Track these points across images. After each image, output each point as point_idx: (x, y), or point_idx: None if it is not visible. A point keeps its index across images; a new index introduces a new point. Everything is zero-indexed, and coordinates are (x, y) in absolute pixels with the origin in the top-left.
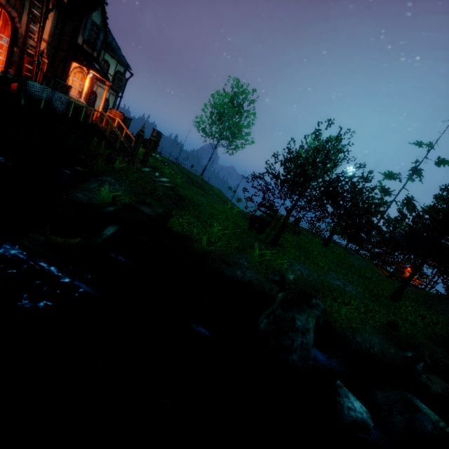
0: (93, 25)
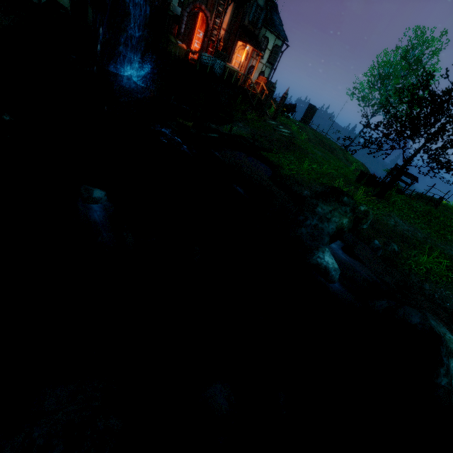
0: (257, 7)
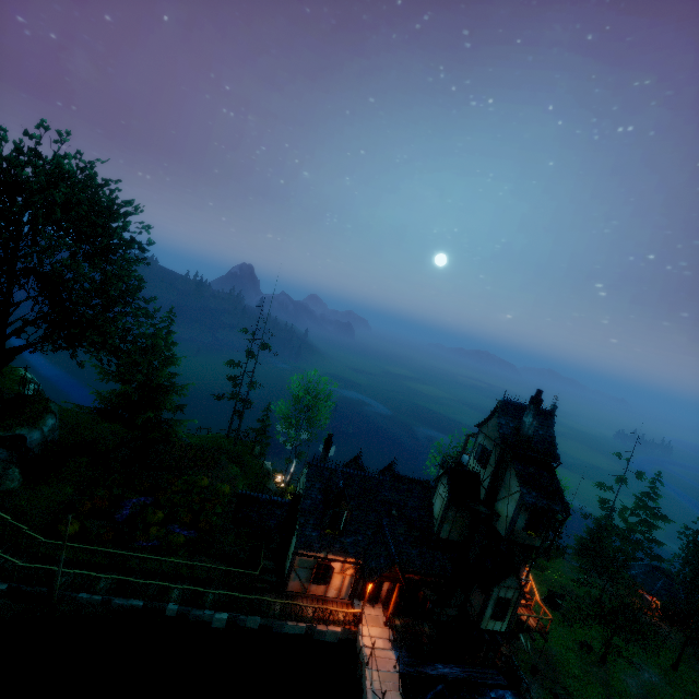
0: None
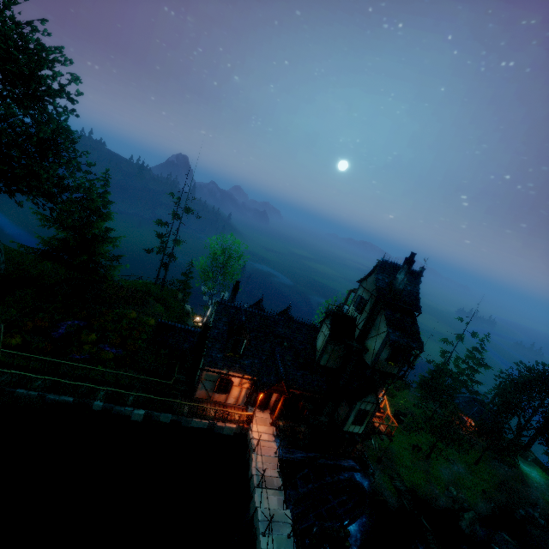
0: None
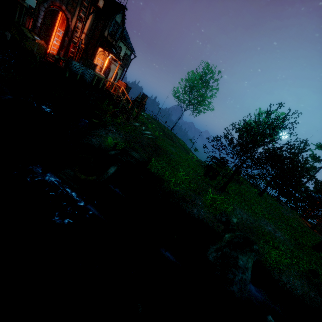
0: (116, 23)
